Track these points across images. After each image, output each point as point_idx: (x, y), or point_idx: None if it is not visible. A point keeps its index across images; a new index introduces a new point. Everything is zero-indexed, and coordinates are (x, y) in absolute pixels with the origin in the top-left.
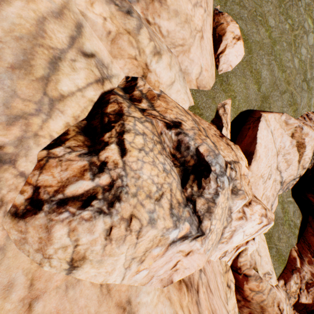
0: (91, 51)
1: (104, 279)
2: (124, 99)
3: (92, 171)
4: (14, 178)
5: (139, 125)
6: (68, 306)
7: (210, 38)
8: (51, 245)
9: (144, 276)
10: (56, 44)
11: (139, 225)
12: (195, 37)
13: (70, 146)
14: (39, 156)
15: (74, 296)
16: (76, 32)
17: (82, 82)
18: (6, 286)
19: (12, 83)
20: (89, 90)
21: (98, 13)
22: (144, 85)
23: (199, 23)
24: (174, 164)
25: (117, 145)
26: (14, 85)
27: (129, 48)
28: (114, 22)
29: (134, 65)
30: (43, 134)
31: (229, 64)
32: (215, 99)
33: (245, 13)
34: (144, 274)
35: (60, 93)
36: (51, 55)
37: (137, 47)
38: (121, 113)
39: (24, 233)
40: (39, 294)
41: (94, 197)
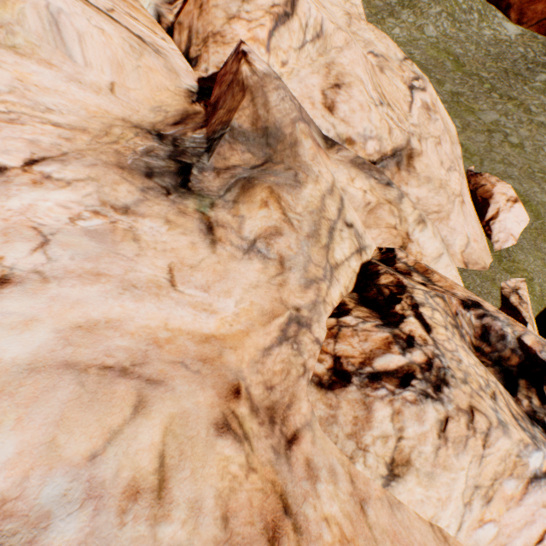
0: (350, 222)
1: (434, 515)
2: (392, 271)
3: (399, 344)
4: (311, 343)
5: (429, 299)
6: (403, 532)
7: (470, 201)
8: (369, 429)
9: (491, 539)
10: (331, 216)
11: (486, 423)
12: (454, 202)
13: (359, 316)
14: (327, 323)
15: (403, 521)
16: (340, 205)
17: (347, 252)
18: (329, 470)
19: (308, 249)
20: (352, 259)
21: (358, 187)
22: (407, 257)
23: (456, 187)
24: (480, 361)
25: (416, 319)
26: (309, 251)
27: (389, 217)
28: (373, 193)
29: (392, 234)
30: (328, 301)
31: (508, 232)
32: (497, 281)
33: (514, 171)
34: (491, 534)
35: (335, 261)
36: (328, 226)
37: (398, 216)
38: (401, 284)
39: (333, 408)
40: (364, 497)
41: (412, 375)
